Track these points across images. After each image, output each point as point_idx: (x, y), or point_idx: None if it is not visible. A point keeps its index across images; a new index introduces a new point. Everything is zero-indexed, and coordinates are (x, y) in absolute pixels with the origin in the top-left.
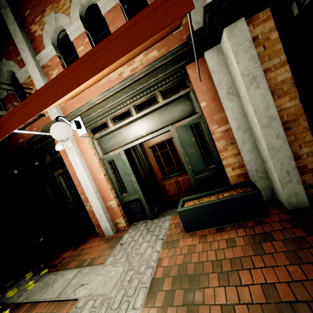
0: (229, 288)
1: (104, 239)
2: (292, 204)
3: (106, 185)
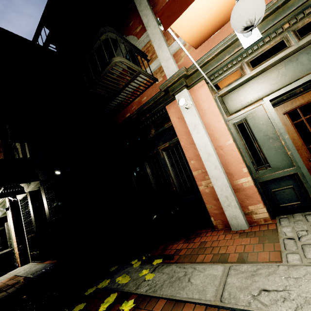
0: None
1: (234, 233)
2: None
3: (235, 154)
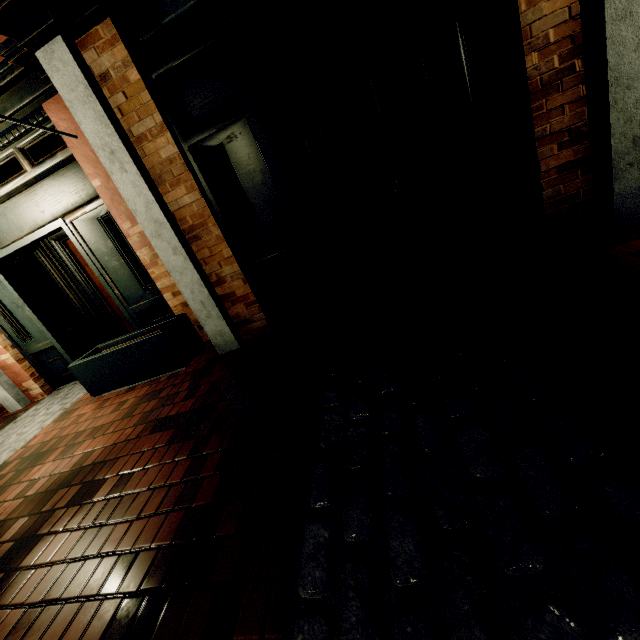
0: (61, 461)
1: (6, 417)
2: (221, 347)
3: None
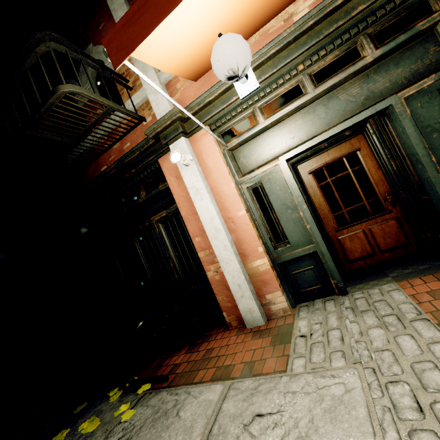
0: None
1: (248, 332)
2: None
3: (249, 229)
